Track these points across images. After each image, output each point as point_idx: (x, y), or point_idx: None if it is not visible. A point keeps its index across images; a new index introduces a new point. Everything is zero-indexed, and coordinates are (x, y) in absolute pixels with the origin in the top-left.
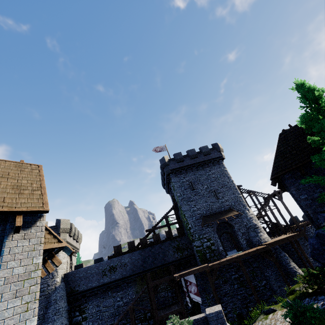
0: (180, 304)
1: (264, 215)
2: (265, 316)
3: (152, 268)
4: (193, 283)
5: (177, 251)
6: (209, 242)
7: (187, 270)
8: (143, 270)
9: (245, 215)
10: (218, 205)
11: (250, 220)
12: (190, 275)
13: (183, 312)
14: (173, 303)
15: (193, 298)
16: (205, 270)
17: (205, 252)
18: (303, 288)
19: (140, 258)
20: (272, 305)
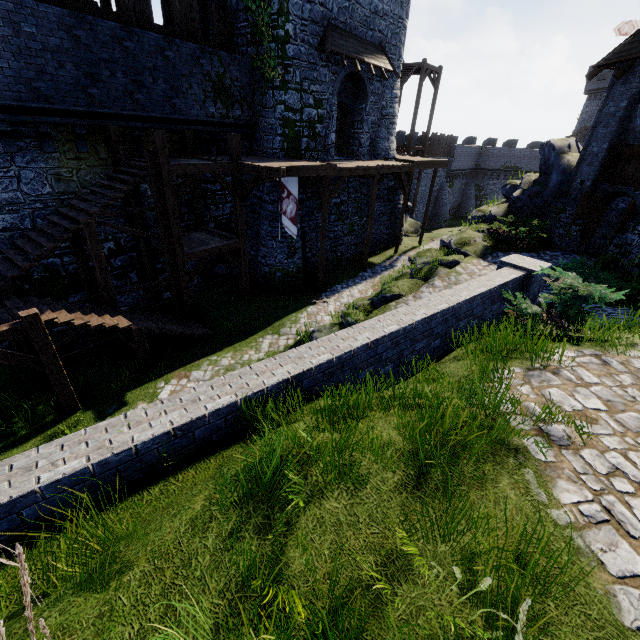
0: (221, 234)
1: (398, 104)
2: (451, 270)
3: (125, 117)
4: (293, 197)
5: (217, 97)
6: (317, 112)
7: (267, 161)
8: (92, 110)
9: (392, 84)
10: (366, 15)
11: (393, 101)
12: (293, 178)
13: (242, 250)
14: (185, 228)
15: (286, 227)
16: (326, 175)
17: (301, 133)
18: (489, 240)
19: (72, 52)
20: (456, 257)
